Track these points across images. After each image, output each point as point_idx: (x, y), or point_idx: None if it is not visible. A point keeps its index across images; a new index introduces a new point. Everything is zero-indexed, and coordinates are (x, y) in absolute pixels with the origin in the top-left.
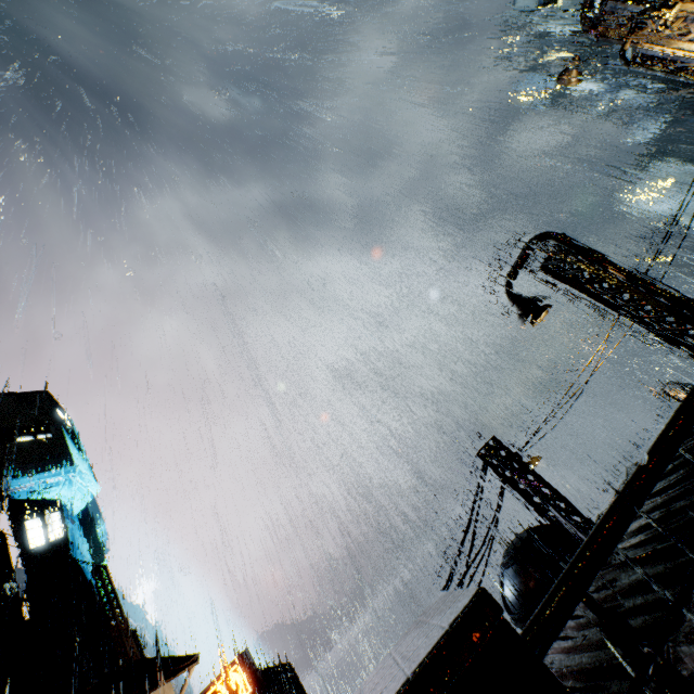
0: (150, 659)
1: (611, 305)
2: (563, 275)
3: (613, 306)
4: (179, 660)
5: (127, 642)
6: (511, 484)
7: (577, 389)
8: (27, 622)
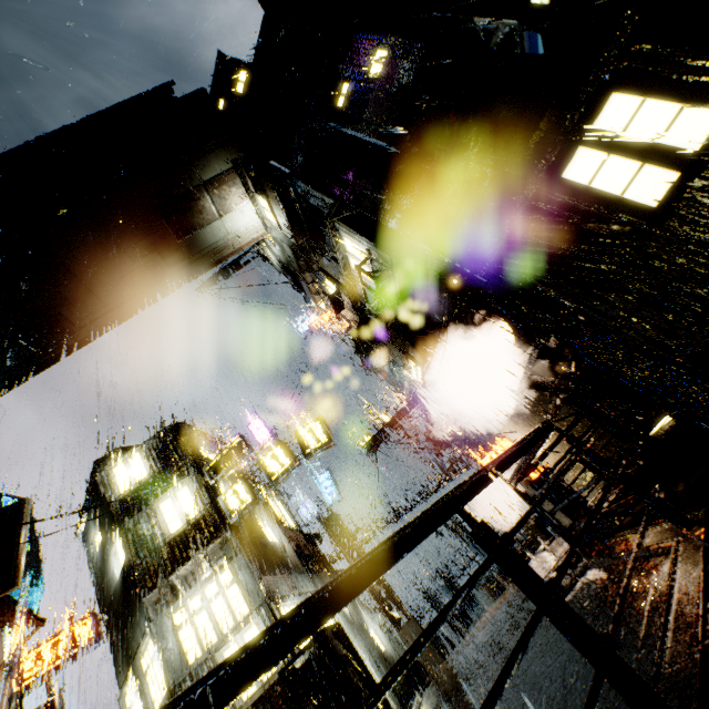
0: None
1: (468, 545)
2: (457, 532)
3: (468, 545)
4: None
5: None
6: (435, 607)
7: (458, 571)
8: None
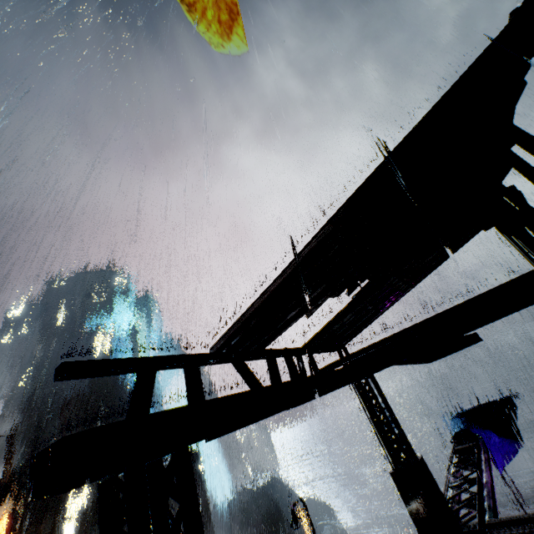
0: (5, 488)
1: None
2: None
3: None
4: (5, 498)
5: (5, 475)
6: None
7: None
8: (68, 402)
